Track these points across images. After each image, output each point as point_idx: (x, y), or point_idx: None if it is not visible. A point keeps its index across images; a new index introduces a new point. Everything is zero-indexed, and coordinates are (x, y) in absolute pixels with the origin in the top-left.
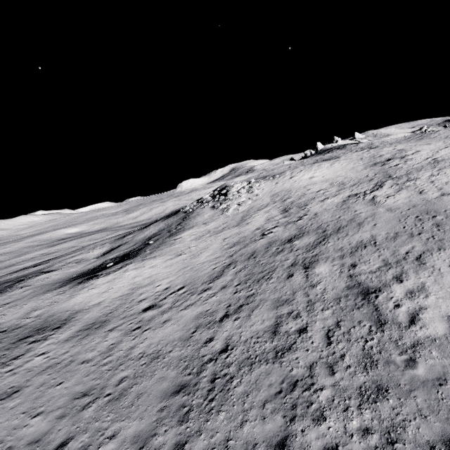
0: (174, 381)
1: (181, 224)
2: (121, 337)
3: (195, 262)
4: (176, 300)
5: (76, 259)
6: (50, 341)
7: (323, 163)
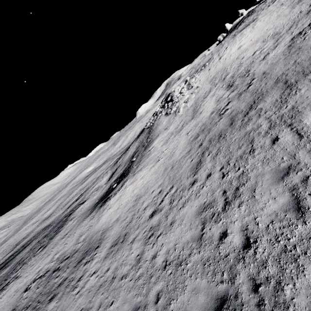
0: (209, 293)
1: (149, 137)
2: (142, 247)
3: (173, 162)
4: (171, 200)
5: (95, 188)
6: (96, 260)
7: (243, 30)
